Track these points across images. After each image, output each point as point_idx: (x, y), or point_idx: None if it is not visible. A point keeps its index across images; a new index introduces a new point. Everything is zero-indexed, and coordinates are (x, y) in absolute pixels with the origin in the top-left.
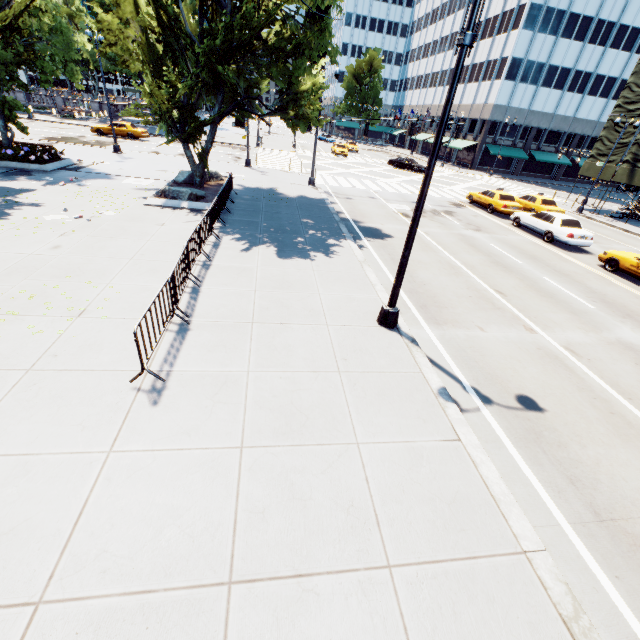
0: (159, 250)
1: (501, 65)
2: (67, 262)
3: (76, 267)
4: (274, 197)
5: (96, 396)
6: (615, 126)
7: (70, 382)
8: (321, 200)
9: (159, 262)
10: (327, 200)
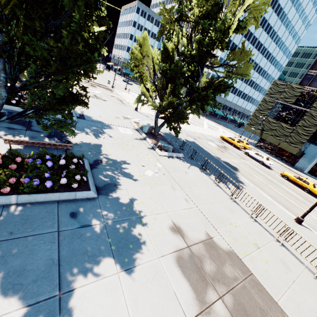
0: (213, 194)
1: (208, 75)
2: (207, 211)
3: (214, 214)
4: (181, 142)
5: (315, 286)
6: (256, 116)
7: (305, 283)
8: (194, 143)
9: (224, 203)
10: (196, 143)
